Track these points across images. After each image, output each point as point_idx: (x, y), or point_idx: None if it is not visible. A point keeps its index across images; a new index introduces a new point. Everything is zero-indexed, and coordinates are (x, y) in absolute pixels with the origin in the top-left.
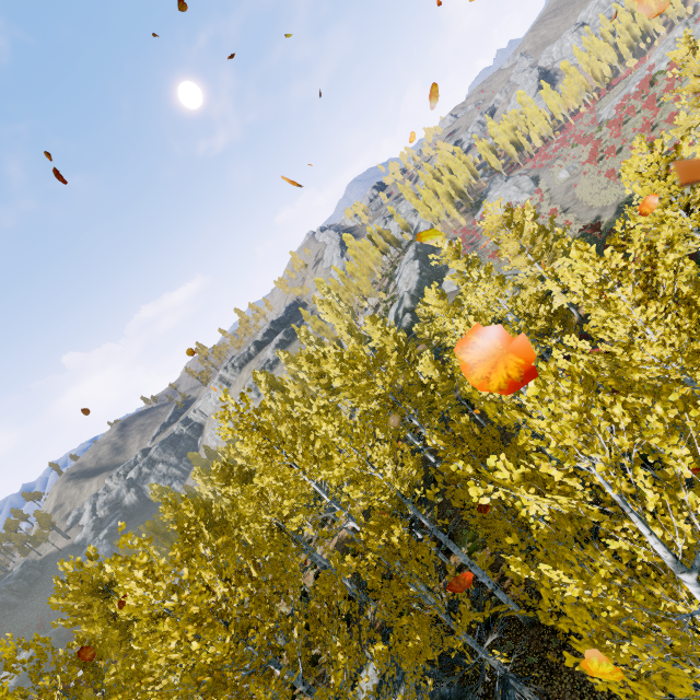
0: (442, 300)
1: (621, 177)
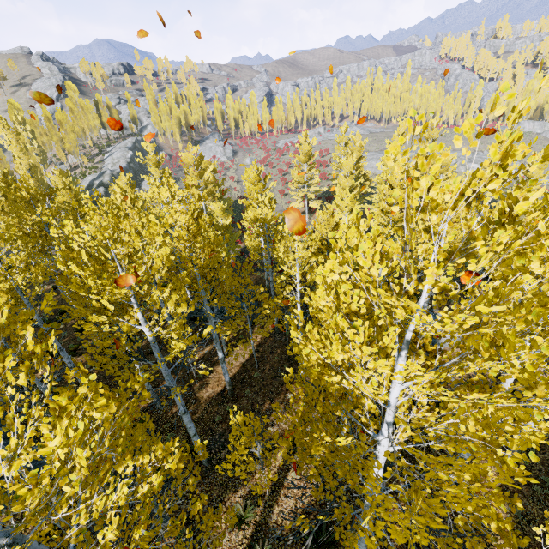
0: (131, 188)
1: (268, 181)
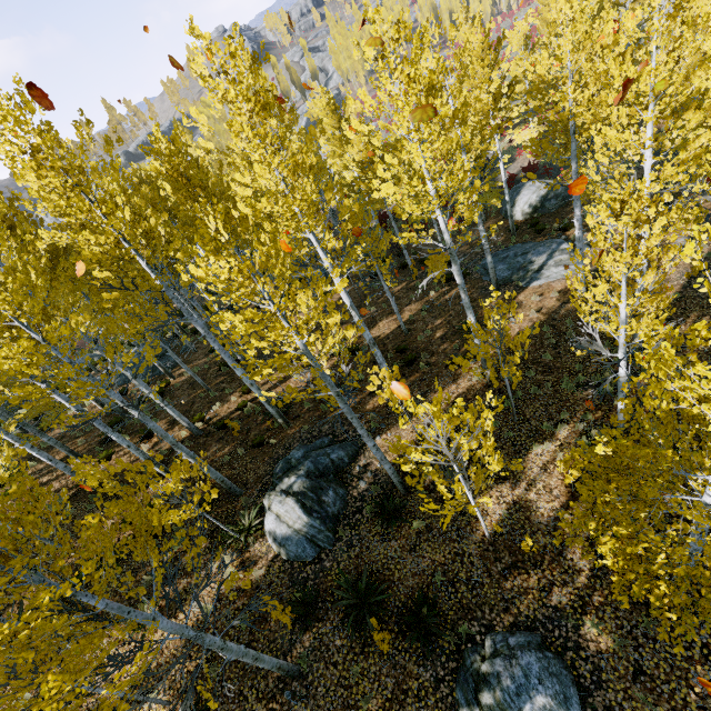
0: None
1: None
